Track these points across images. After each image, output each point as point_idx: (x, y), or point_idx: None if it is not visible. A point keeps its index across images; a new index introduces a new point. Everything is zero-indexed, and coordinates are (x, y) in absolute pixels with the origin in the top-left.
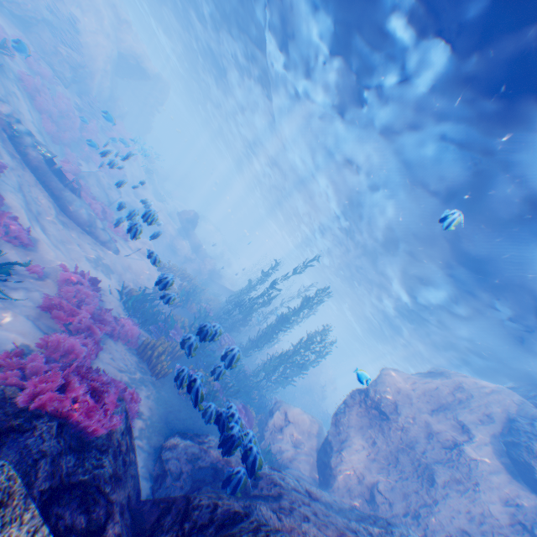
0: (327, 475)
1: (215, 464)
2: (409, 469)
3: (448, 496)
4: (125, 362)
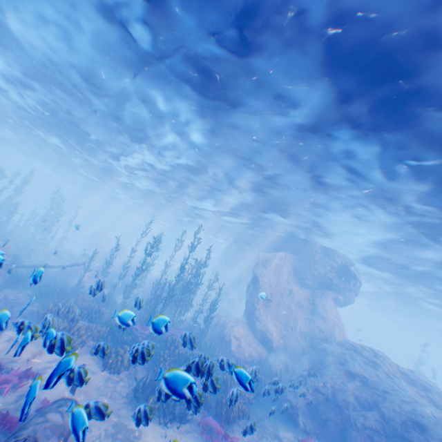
0: (269, 343)
1: (305, 404)
2: (284, 312)
3: (297, 312)
4: (257, 438)
